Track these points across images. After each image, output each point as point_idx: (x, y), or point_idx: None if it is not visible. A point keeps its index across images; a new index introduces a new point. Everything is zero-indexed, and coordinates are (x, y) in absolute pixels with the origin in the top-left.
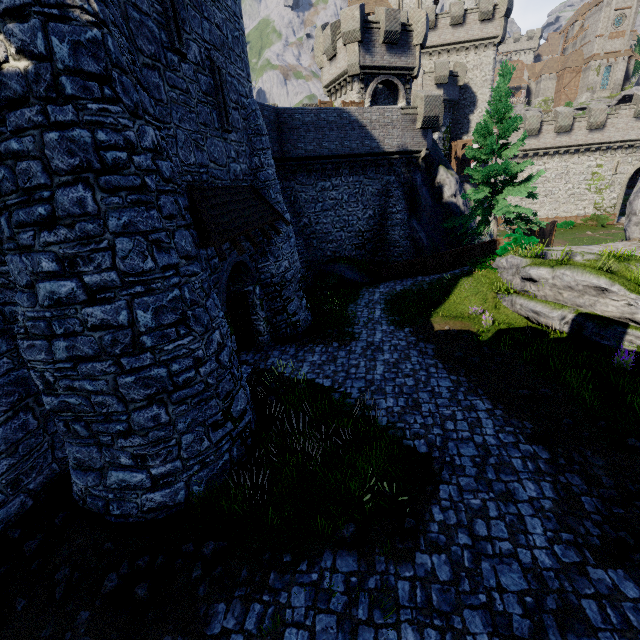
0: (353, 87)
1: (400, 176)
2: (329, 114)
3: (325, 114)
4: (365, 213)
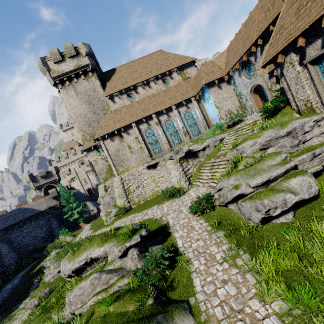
0: (37, 191)
1: (53, 213)
2: (15, 211)
3: (13, 212)
4: (43, 230)
